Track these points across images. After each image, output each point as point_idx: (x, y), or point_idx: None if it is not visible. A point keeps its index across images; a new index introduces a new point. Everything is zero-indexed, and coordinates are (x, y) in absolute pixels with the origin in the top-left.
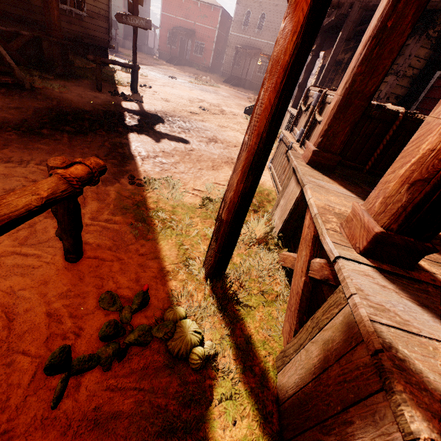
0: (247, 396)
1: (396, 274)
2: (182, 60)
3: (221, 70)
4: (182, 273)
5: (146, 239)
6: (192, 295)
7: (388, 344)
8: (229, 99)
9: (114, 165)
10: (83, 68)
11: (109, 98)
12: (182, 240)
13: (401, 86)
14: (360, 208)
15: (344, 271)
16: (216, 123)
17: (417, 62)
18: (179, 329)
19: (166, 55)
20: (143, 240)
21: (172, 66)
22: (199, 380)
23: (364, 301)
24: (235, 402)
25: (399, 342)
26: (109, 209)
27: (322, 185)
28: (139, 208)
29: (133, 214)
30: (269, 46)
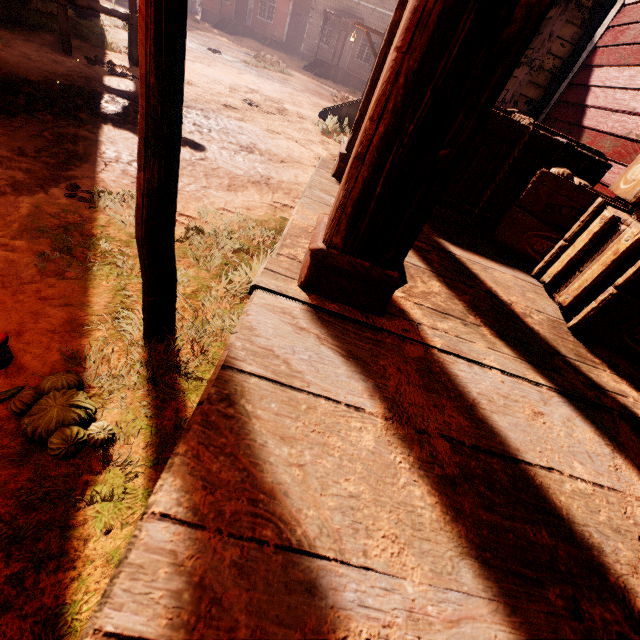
0: (144, 497)
1: (345, 318)
2: (240, 27)
3: (301, 49)
4: (101, 328)
5: (61, 277)
6: (107, 359)
7: (225, 396)
8: (303, 95)
9: (47, 166)
10: (46, 14)
11: (81, 68)
12: (126, 284)
13: (536, 85)
14: (321, 220)
15: (249, 304)
16: (264, 126)
17: (560, 47)
18: (44, 401)
19: (214, 15)
20: (55, 278)
21: (222, 34)
22: (67, 473)
23: (239, 342)
24: (119, 505)
25: (248, 396)
26: (8, 228)
27: (330, 203)
28: (68, 232)
29: (51, 240)
30: (375, 15)
